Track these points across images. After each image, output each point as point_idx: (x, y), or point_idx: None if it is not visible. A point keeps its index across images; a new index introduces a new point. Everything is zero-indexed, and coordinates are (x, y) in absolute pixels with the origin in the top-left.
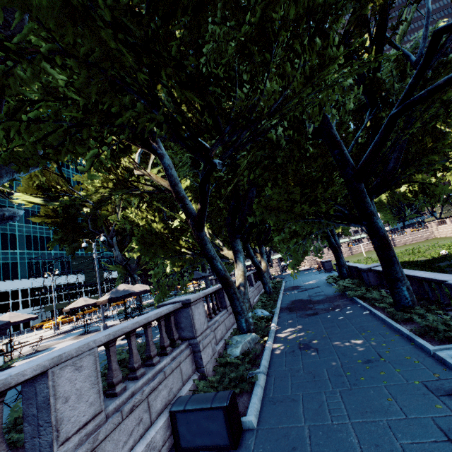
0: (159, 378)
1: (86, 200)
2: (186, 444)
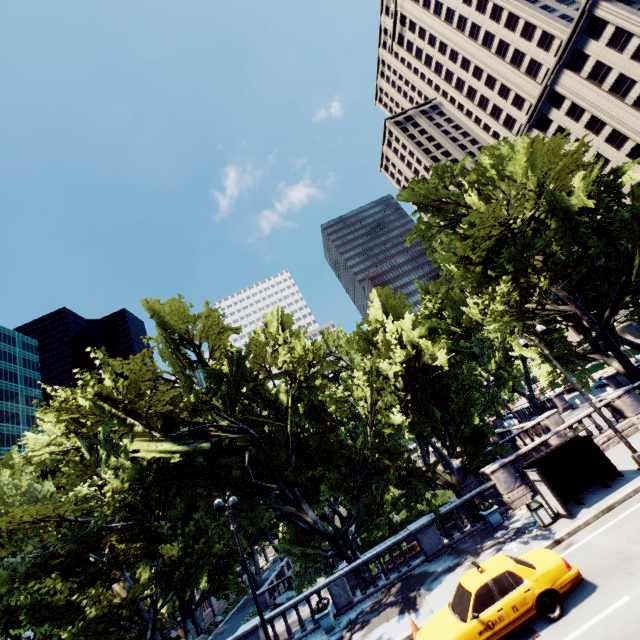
0: None
1: None
2: None
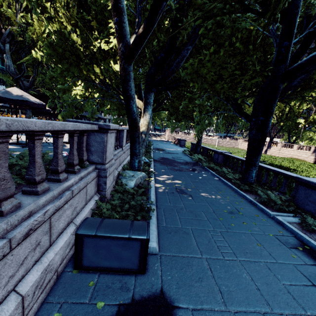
0: (66, 197)
1: None
2: (89, 264)
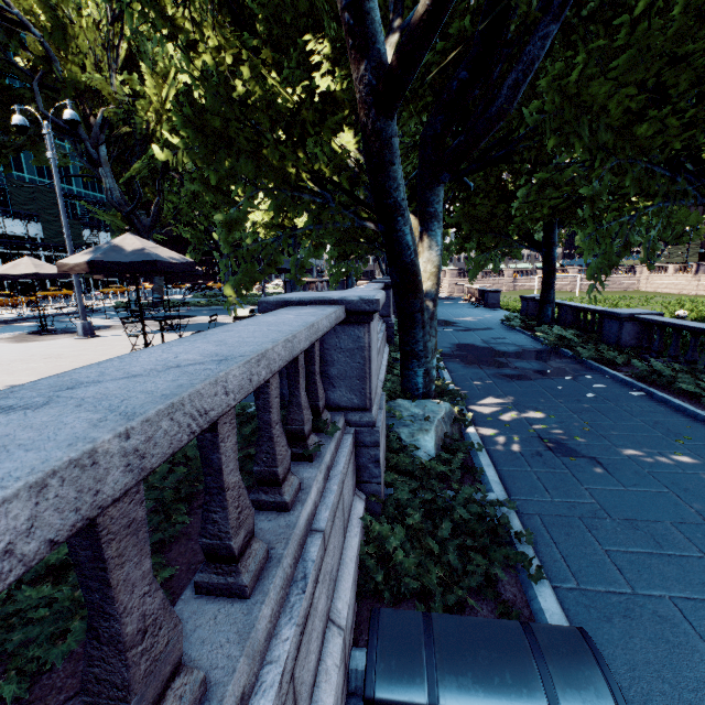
0: (314, 566)
1: (22, 22)
2: None
